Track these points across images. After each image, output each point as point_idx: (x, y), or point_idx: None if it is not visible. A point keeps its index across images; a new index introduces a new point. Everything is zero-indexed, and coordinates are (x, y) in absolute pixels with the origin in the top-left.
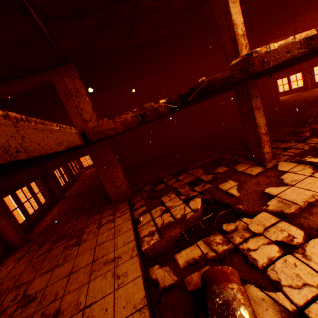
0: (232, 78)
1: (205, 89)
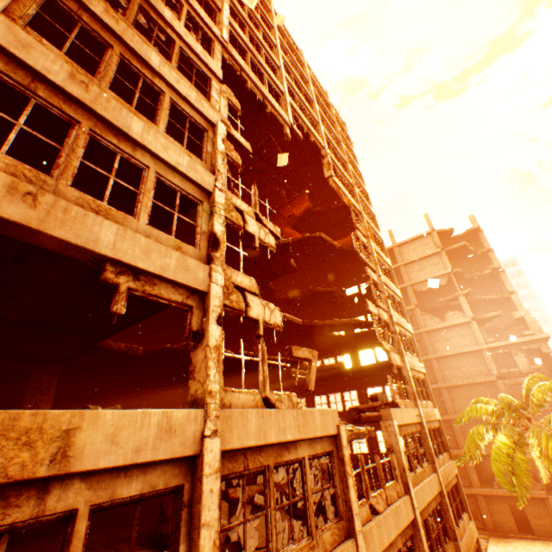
0: (181, 348)
1: (168, 349)
